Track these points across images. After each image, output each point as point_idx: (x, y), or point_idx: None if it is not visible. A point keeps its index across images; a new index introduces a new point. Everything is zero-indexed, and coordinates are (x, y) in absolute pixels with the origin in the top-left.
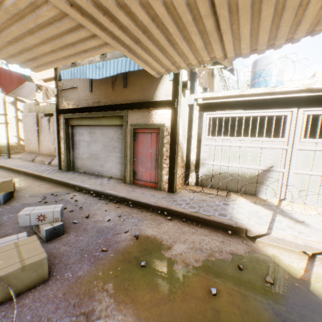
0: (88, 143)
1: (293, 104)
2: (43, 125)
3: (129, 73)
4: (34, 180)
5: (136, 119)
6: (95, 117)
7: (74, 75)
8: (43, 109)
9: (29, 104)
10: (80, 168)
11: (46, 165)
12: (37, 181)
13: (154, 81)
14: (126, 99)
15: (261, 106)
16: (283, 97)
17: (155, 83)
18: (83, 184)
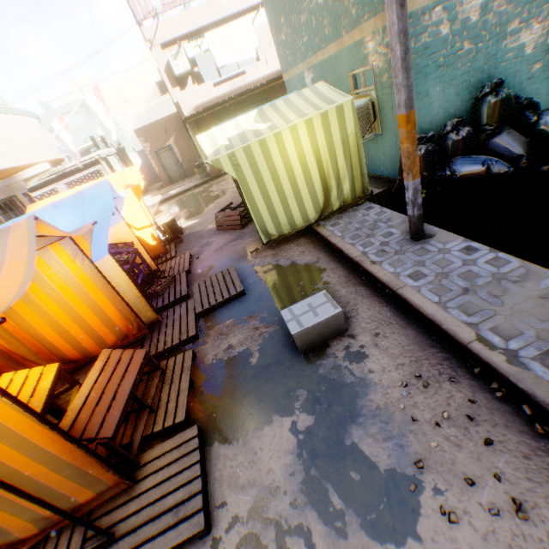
0: None
1: (54, 182)
2: None
3: None
4: None
5: None
6: None
7: None
8: None
9: None
10: None
11: None
12: None
13: None
14: None
15: (42, 188)
16: (47, 180)
17: None
18: None
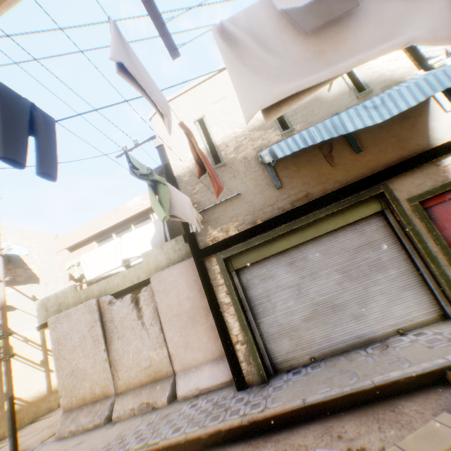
0: (296, 287)
1: None
2: (117, 317)
3: (356, 131)
4: (260, 442)
5: (413, 187)
6: (303, 227)
7: (312, 140)
8: (100, 289)
9: (56, 295)
10: (293, 355)
11: (173, 406)
12: (277, 438)
13: (414, 123)
14: (370, 168)
15: None
16: None
17: (418, 125)
18: (435, 360)
